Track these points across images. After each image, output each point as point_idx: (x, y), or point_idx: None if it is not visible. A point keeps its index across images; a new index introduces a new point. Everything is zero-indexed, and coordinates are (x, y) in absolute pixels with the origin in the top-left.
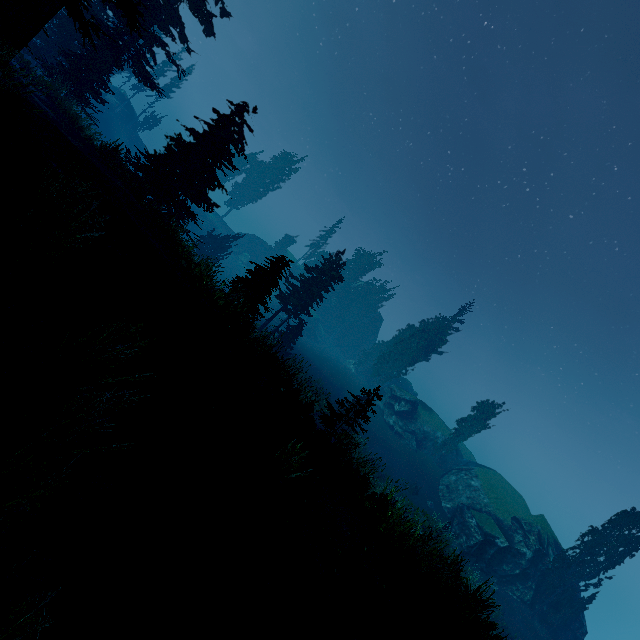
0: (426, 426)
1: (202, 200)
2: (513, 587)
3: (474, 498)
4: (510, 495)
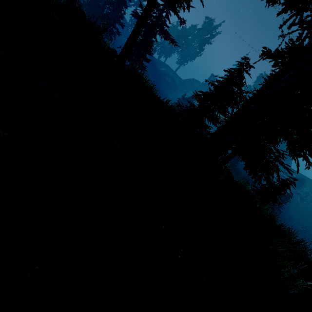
0: (307, 189)
1: (217, 122)
2: None
3: None
4: None
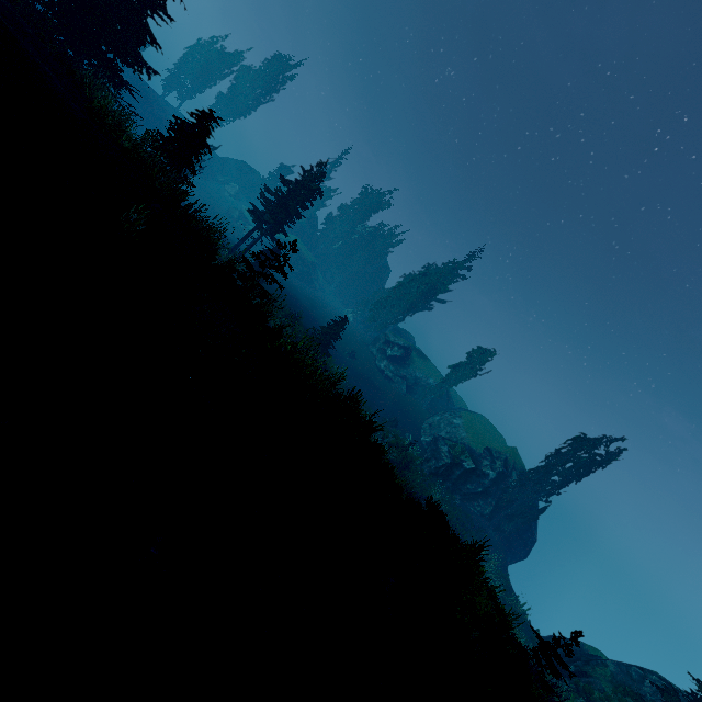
0: (419, 372)
1: (132, 58)
2: (475, 503)
3: (453, 433)
4: (491, 434)
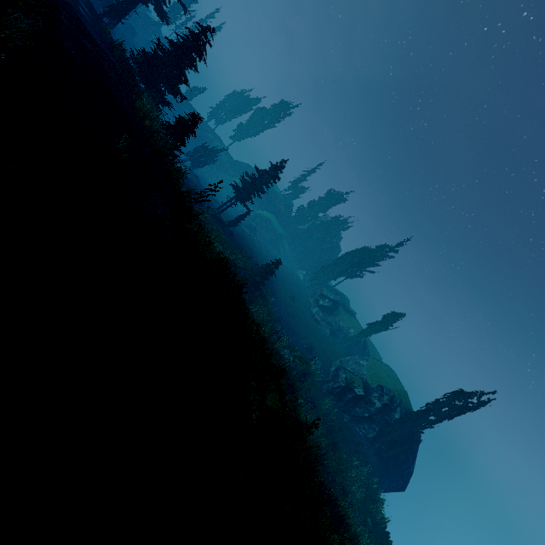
0: (342, 322)
1: (172, 89)
2: (361, 426)
3: (356, 369)
4: (391, 380)
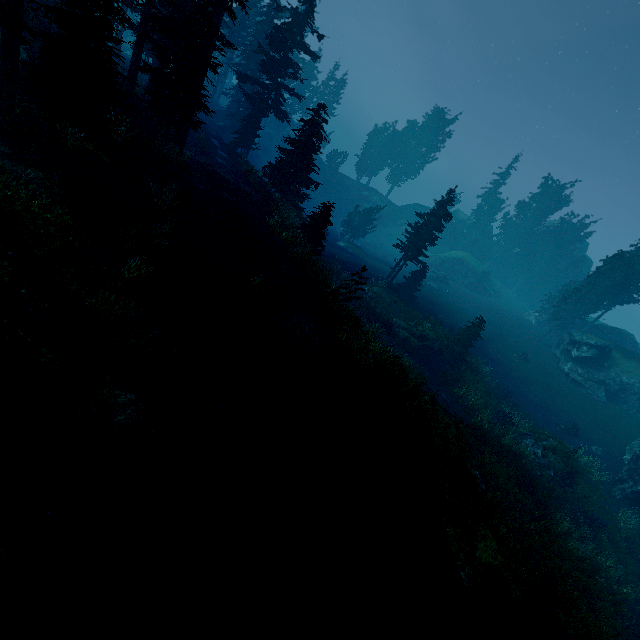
0: (626, 376)
1: (304, 184)
2: None
3: None
4: None
